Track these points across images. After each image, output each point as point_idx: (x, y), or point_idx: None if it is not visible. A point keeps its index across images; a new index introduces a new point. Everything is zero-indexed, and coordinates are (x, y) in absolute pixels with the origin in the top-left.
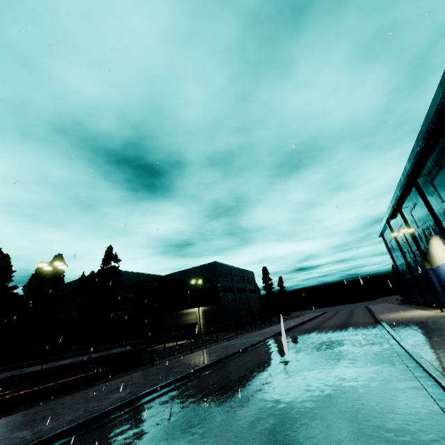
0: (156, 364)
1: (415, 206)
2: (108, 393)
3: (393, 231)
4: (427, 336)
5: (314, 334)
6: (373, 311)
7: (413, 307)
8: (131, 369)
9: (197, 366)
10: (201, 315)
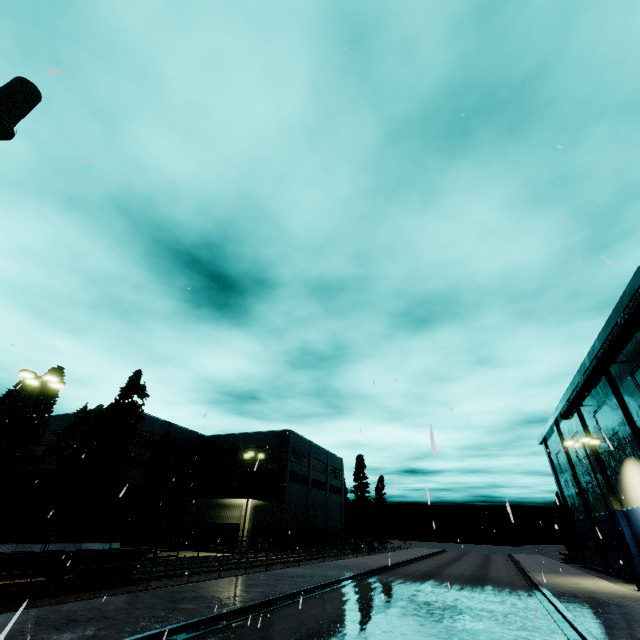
0: (154, 587)
1: (602, 405)
2: (52, 630)
3: (563, 439)
4: (633, 634)
5: (429, 587)
6: (522, 565)
7: (587, 572)
8: (108, 587)
9: (224, 605)
10: (249, 513)
